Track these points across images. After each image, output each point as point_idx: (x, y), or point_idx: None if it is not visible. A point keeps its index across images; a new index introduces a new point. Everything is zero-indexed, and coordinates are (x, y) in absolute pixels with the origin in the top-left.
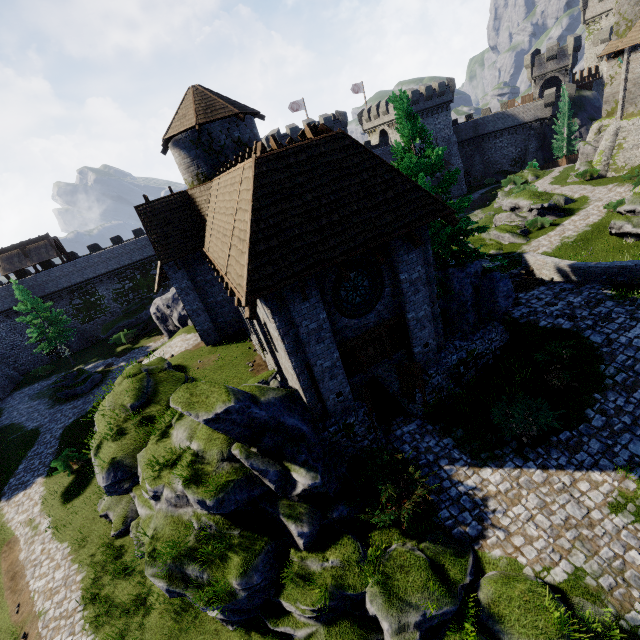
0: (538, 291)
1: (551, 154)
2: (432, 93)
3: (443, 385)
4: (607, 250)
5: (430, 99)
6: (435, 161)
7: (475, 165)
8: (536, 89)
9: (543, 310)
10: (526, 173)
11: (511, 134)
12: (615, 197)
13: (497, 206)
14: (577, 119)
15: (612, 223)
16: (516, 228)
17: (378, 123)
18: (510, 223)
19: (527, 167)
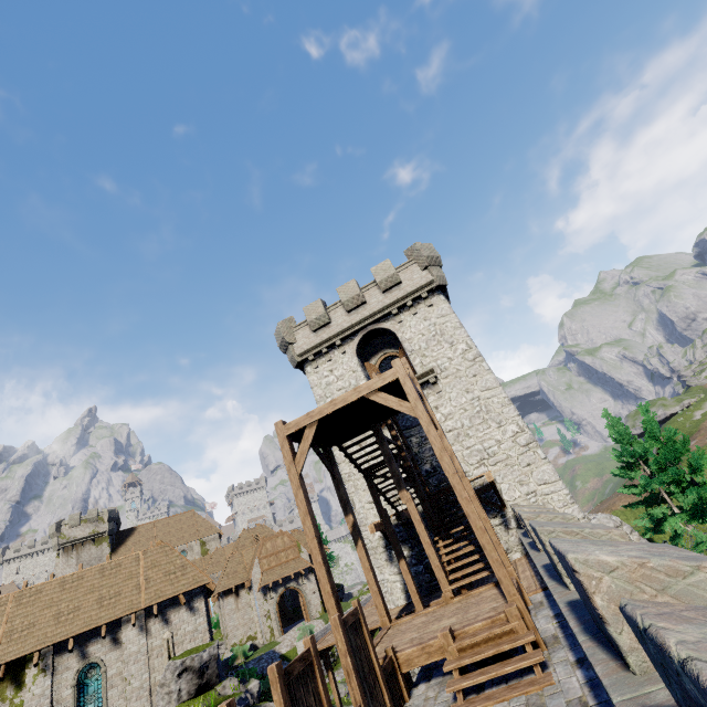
0: None
1: None
2: None
3: None
4: None
5: None
6: None
7: None
8: None
9: None
10: None
11: None
12: None
13: None
14: None
15: None
16: None
17: None
18: None
19: None
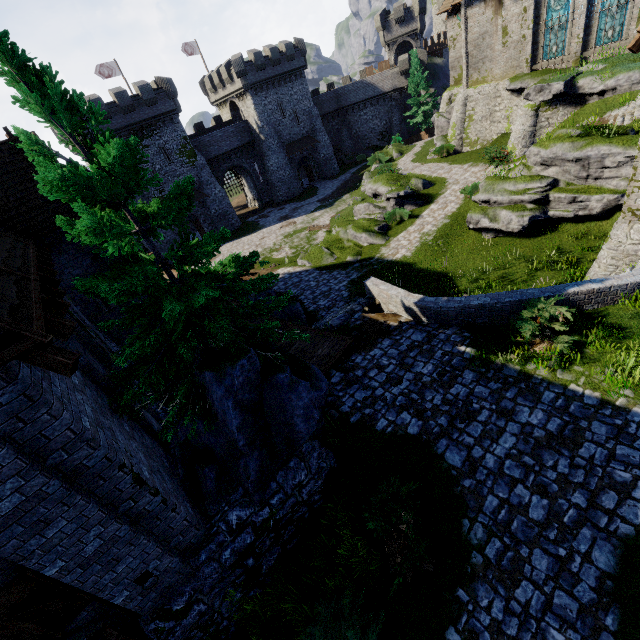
0: (380, 349)
1: (414, 126)
2: (279, 56)
3: (216, 607)
4: (467, 250)
5: (279, 64)
6: (118, 168)
7: (344, 141)
8: (391, 55)
9: (383, 394)
10: (391, 149)
11: (374, 105)
12: (471, 178)
13: (364, 189)
14: (433, 88)
15: (469, 217)
16: (373, 224)
17: (224, 93)
18: (369, 216)
19: (392, 142)
